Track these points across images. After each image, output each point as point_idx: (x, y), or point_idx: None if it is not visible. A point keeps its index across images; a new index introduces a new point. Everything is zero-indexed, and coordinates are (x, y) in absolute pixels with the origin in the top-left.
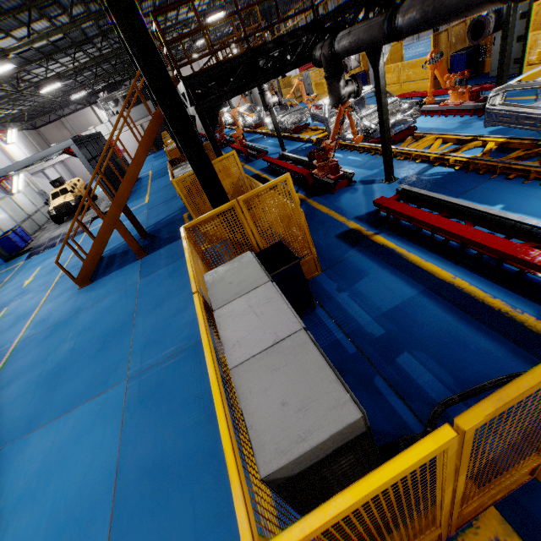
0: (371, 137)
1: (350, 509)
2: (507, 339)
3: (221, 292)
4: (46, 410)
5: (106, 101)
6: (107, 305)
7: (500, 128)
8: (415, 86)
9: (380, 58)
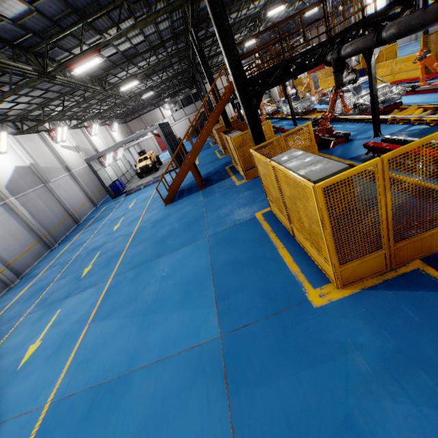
0: (365, 111)
1: (344, 175)
2: None
3: (283, 159)
4: (164, 250)
5: (170, 103)
6: (186, 211)
7: None
8: (406, 76)
9: (372, 57)
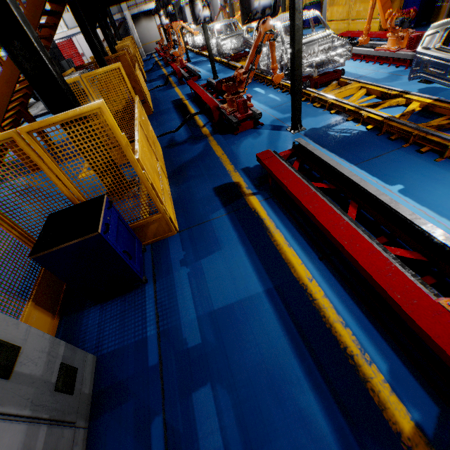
0: None
1: None
2: (338, 405)
3: None
4: None
5: None
6: None
7: (432, 86)
8: (362, 27)
9: None
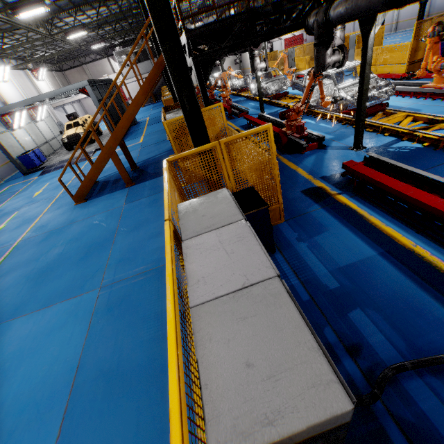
0: (345, 108)
1: None
2: None
3: (193, 224)
4: (30, 301)
5: (120, 55)
6: (95, 222)
7: None
8: (390, 69)
9: (372, 29)
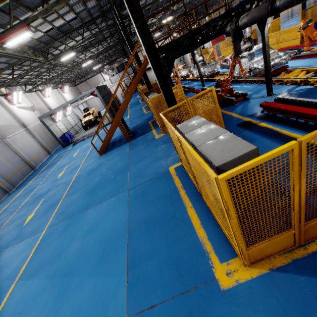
0: (258, 74)
1: (253, 164)
2: None
3: (187, 129)
4: (92, 202)
5: (108, 70)
6: (114, 162)
7: None
8: (288, 44)
9: (265, 26)
